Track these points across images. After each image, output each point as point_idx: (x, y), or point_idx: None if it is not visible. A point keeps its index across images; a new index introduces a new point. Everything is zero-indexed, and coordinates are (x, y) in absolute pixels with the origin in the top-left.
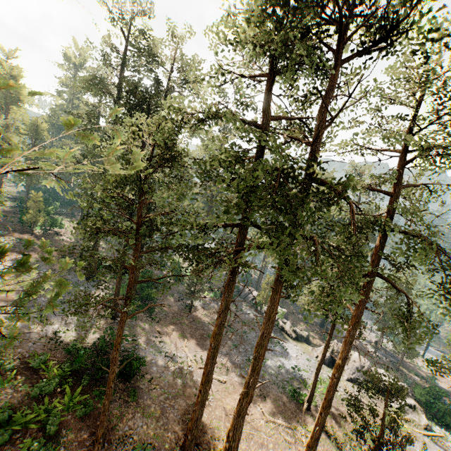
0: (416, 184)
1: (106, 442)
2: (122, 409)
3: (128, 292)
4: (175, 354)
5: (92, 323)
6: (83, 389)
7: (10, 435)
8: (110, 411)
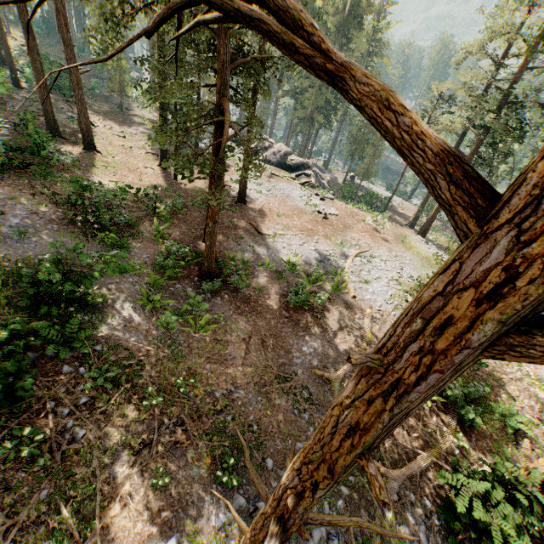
0: None
1: None
2: None
3: None
4: None
5: None
6: None
7: None
8: None
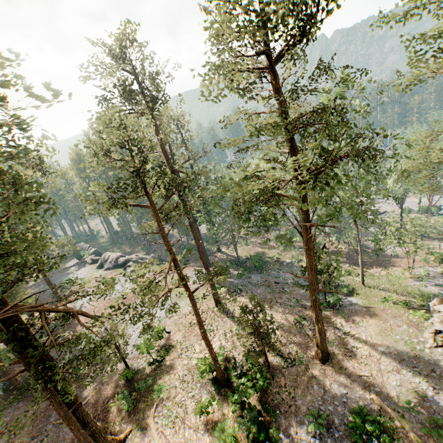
0: None
1: None
2: None
3: None
4: None
5: None
6: None
7: None
8: None
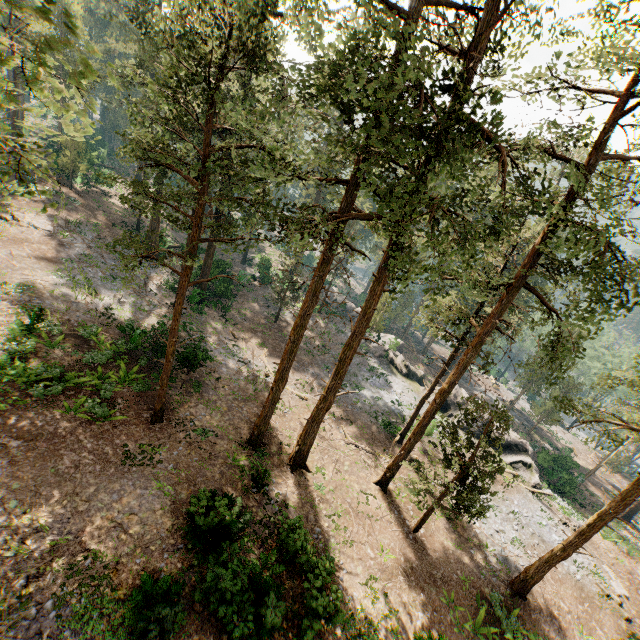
0: (628, 156)
1: (164, 420)
2: (184, 397)
3: (191, 252)
4: (251, 362)
5: (152, 308)
6: (140, 369)
7: (62, 388)
8: (170, 395)
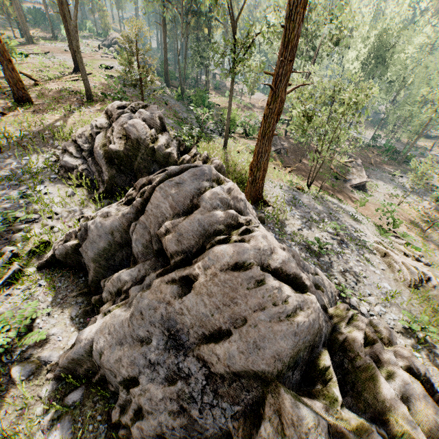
0: None
1: None
2: None
3: None
4: None
5: None
6: None
7: None
8: None
